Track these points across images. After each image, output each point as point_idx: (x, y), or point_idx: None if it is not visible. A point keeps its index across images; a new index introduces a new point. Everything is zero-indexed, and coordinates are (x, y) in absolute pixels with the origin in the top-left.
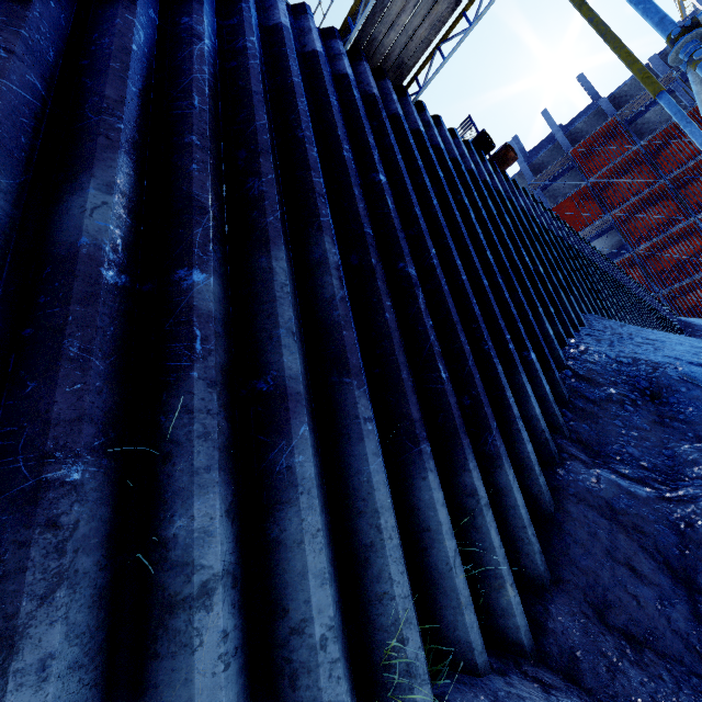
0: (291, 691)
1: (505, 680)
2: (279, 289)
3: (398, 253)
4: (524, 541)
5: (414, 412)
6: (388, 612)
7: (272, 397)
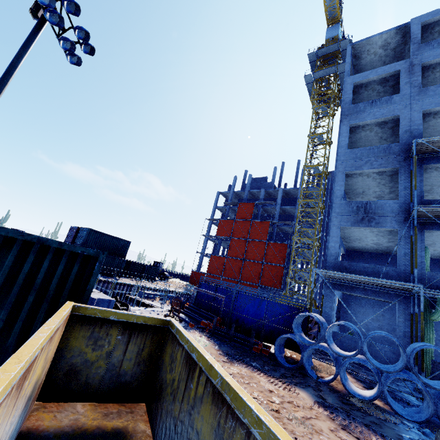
0: None
1: None
2: None
3: None
4: None
5: None
6: None
7: None
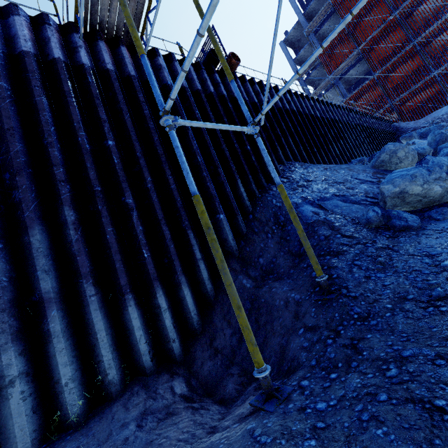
0: (57, 399)
1: (157, 376)
2: (35, 251)
3: (121, 192)
4: (190, 318)
5: (122, 282)
6: (102, 366)
7: (39, 303)
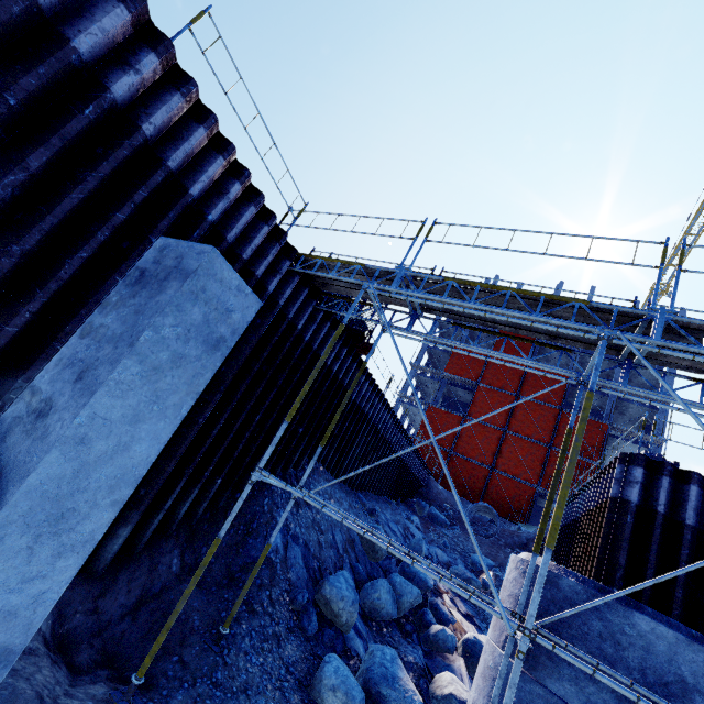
0: None
1: None
2: None
3: None
4: (105, 557)
5: None
6: None
7: None
